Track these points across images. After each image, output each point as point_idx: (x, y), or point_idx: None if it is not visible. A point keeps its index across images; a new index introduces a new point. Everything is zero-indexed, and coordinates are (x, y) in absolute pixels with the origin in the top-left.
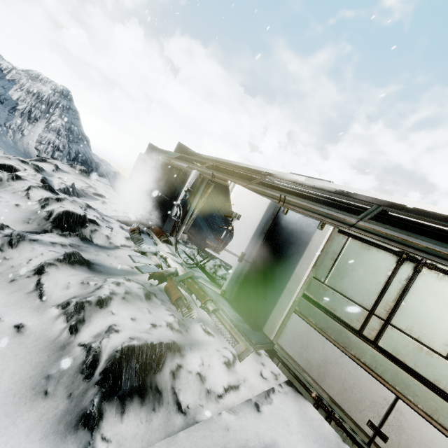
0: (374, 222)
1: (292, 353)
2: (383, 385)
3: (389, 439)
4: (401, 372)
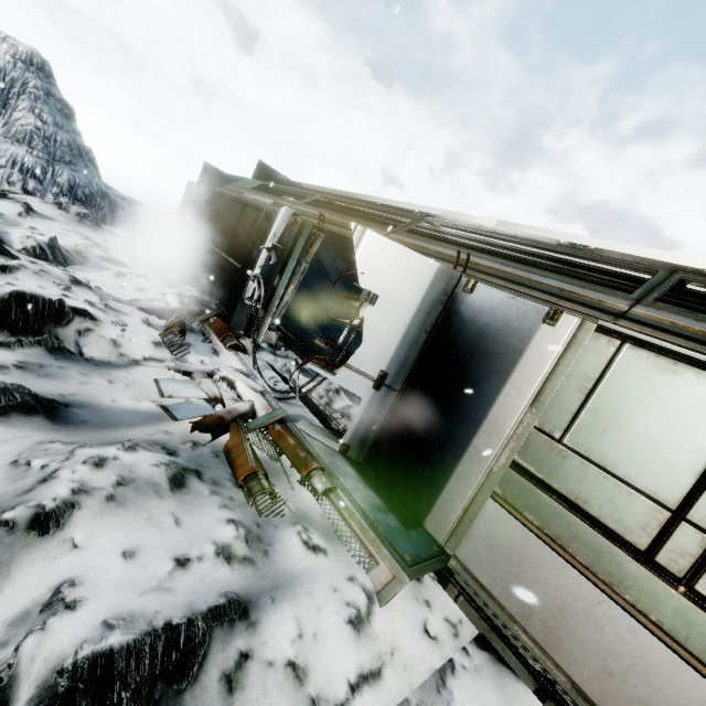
0: (671, 308)
1: (487, 580)
2: None
3: None
4: None
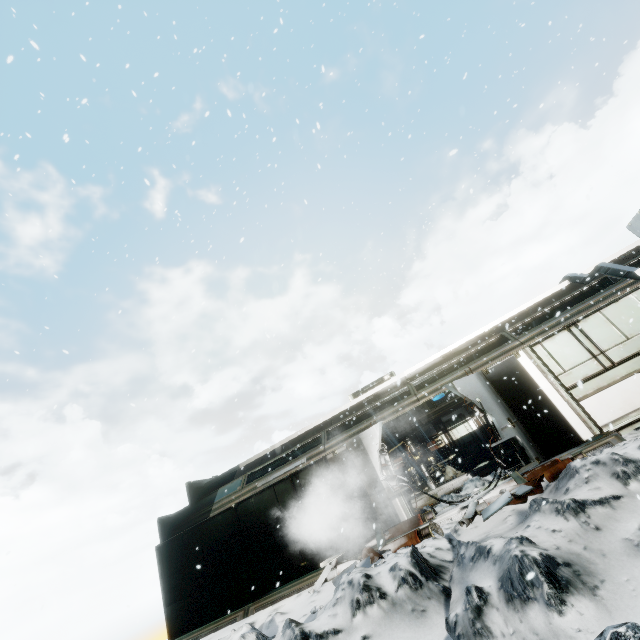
0: (523, 335)
1: (611, 418)
2: (639, 372)
3: None
4: (633, 360)
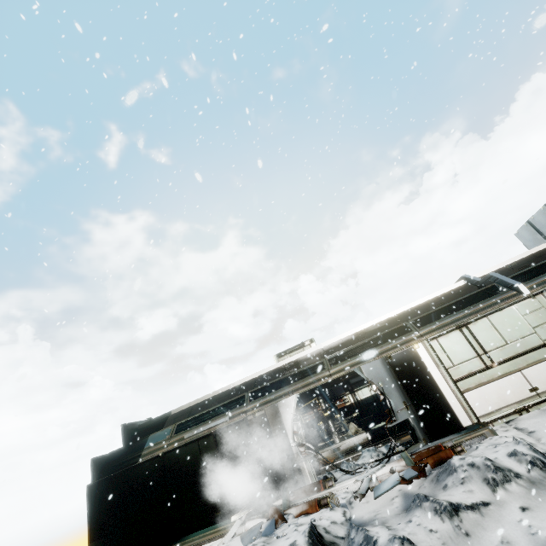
0: (423, 328)
1: (488, 410)
2: (514, 373)
3: (537, 386)
4: (509, 362)
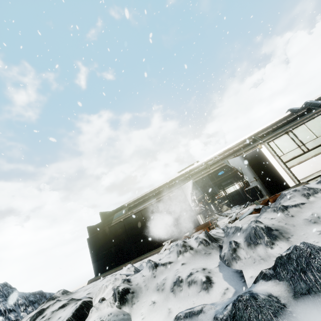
0: (264, 138)
1: (305, 176)
2: None
3: None
4: (318, 148)
